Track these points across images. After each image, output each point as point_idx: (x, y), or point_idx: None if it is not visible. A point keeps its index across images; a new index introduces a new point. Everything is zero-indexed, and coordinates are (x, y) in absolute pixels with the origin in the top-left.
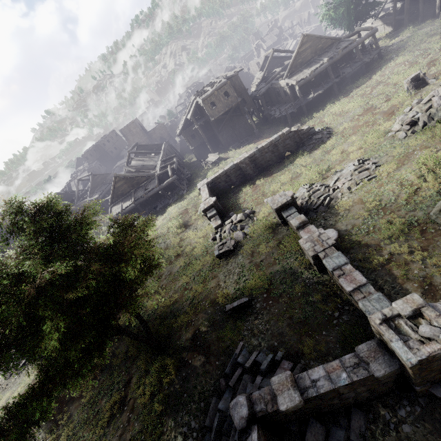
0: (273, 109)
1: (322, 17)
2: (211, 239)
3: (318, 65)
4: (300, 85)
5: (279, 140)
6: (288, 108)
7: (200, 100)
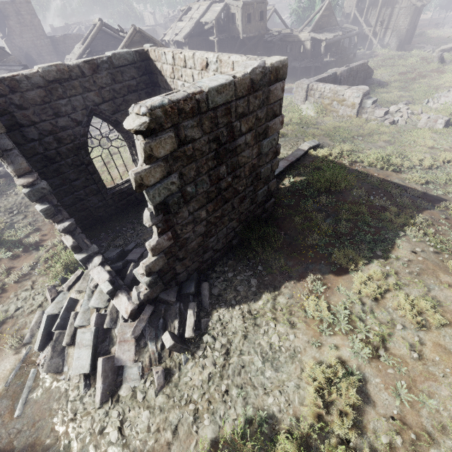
0: (290, 60)
1: (296, 10)
2: (391, 121)
3: (335, 34)
4: (326, 42)
5: (360, 68)
6: (306, 63)
7: (237, 3)
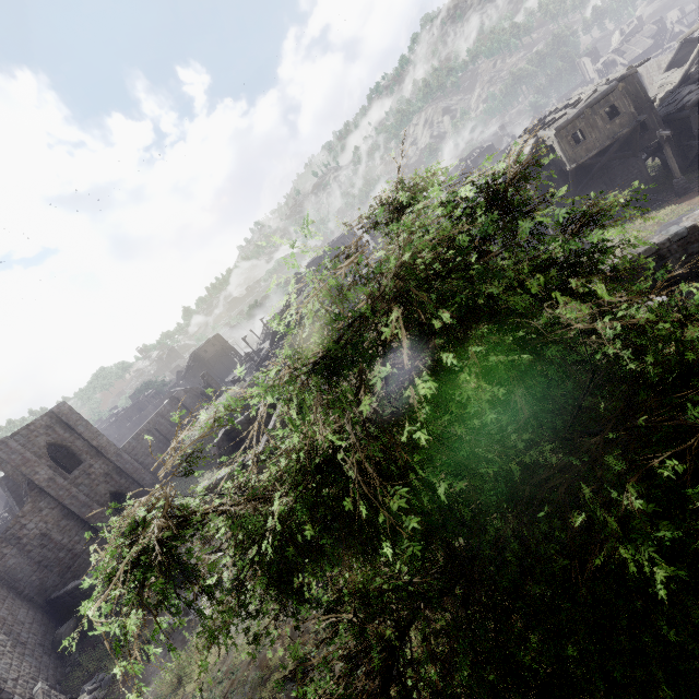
0: None
1: None
2: None
3: None
4: None
5: None
6: None
7: (548, 133)
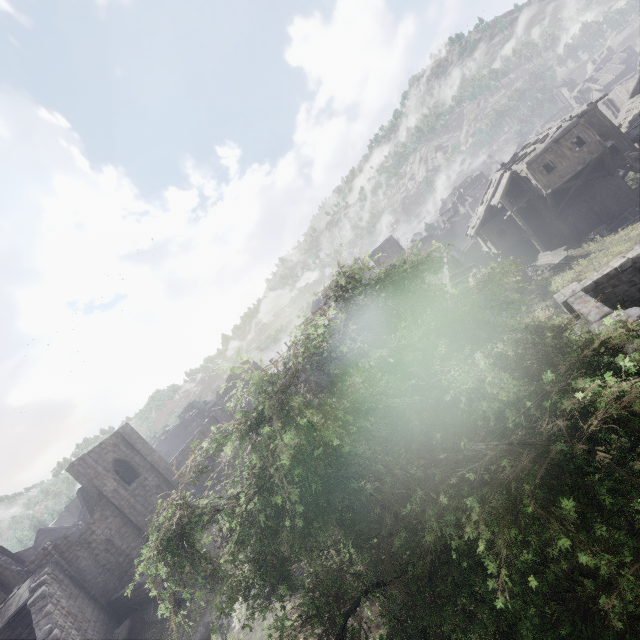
0: None
1: None
2: None
3: None
4: None
5: None
6: None
7: (520, 167)
